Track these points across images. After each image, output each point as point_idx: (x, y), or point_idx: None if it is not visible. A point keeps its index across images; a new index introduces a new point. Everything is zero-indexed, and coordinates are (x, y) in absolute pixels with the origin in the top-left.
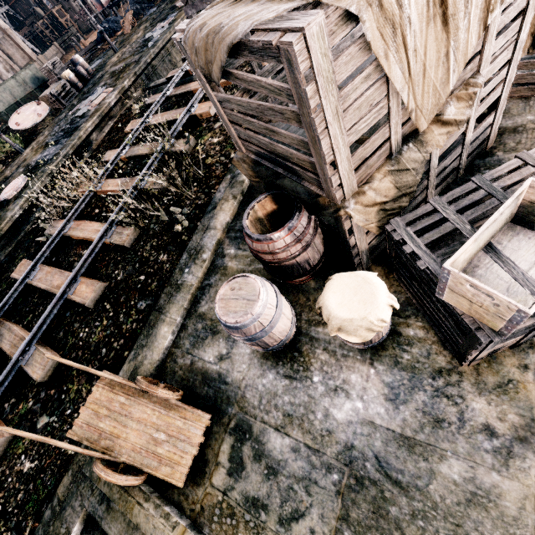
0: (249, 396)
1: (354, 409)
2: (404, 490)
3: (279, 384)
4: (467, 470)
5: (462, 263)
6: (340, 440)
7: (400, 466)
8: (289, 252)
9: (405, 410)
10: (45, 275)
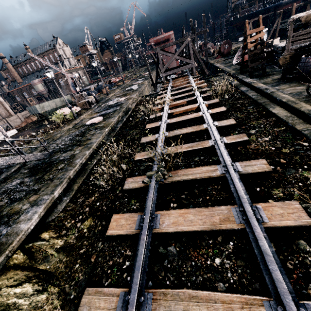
0: None
1: None
2: None
3: None
4: None
5: None
6: None
7: None
8: None
9: None
10: (178, 118)
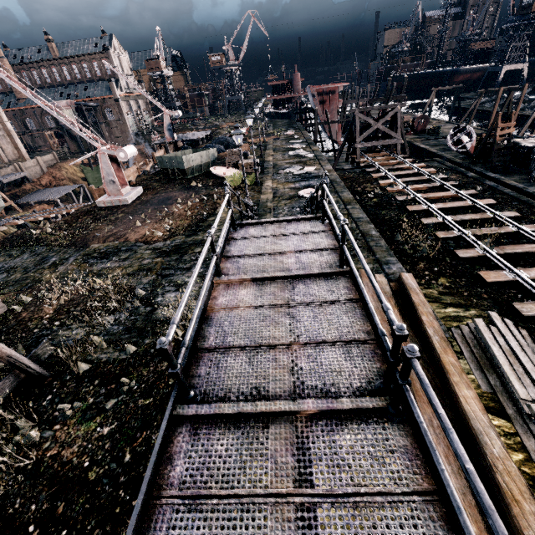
0: None
1: None
2: None
3: None
4: None
5: None
6: None
7: None
8: None
9: None
10: (445, 204)
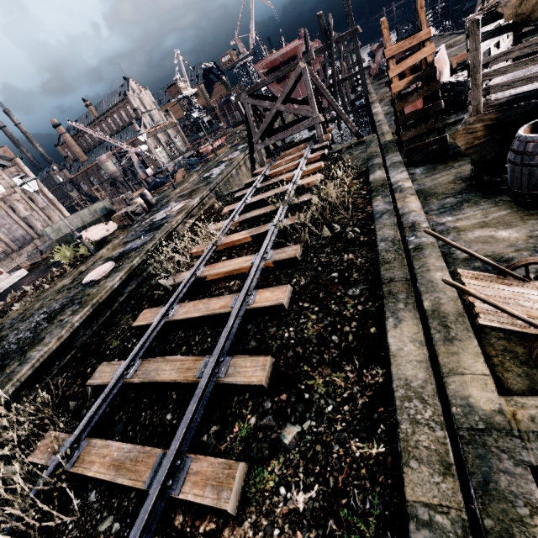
0: None
1: None
2: None
3: None
4: None
5: None
6: None
7: None
8: None
9: None
10: (193, 306)
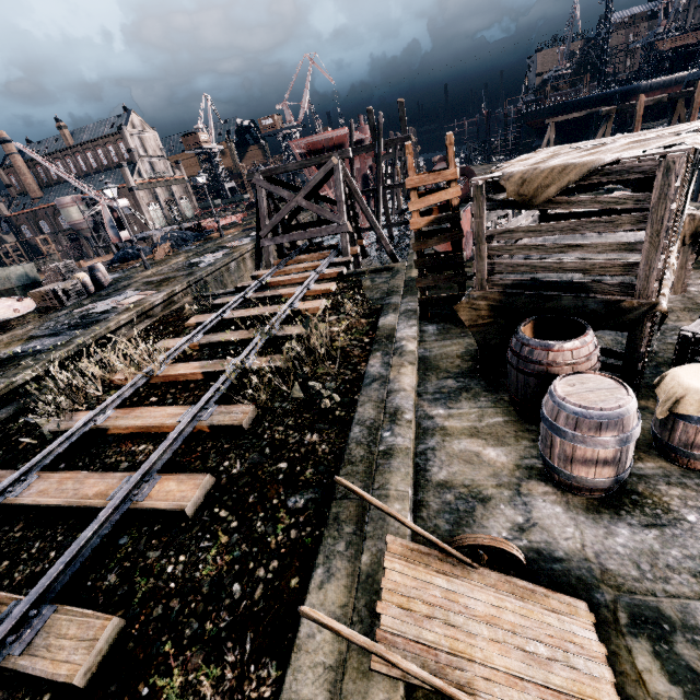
0: (615, 566)
1: None
2: None
3: (646, 537)
4: None
5: None
6: None
7: None
8: (589, 363)
9: None
10: (58, 483)
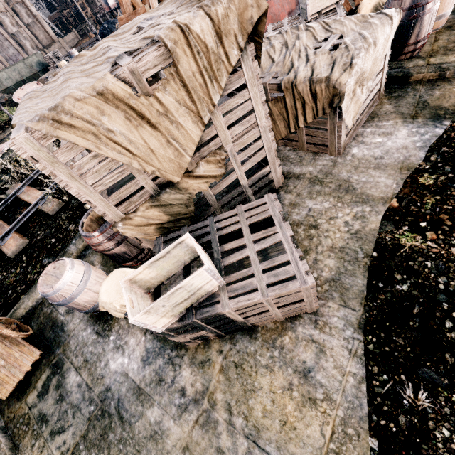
0: (71, 343)
1: (122, 363)
2: (123, 423)
3: (91, 337)
4: (160, 416)
5: (155, 279)
6: (106, 383)
7: (128, 407)
8: (105, 246)
9: (148, 369)
10: None
